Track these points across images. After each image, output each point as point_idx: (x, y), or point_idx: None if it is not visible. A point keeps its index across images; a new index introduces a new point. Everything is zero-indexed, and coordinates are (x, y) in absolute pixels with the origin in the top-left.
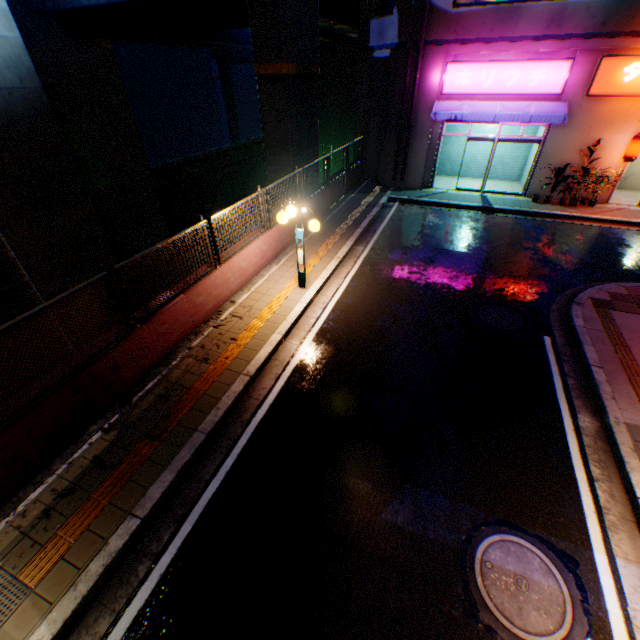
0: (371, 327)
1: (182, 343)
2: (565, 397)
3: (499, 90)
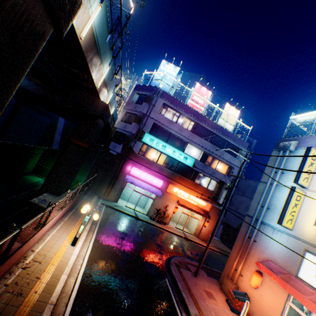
0: (108, 271)
1: (0, 280)
2: (177, 305)
3: (146, 180)
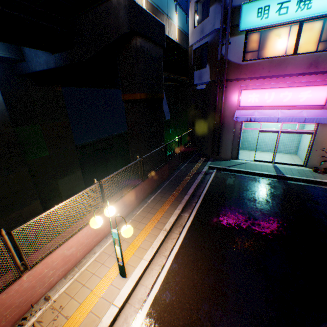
0: None
1: None
2: None
3: (278, 103)
